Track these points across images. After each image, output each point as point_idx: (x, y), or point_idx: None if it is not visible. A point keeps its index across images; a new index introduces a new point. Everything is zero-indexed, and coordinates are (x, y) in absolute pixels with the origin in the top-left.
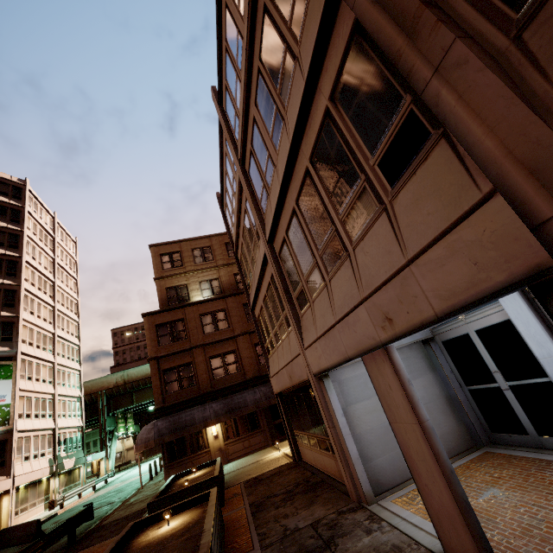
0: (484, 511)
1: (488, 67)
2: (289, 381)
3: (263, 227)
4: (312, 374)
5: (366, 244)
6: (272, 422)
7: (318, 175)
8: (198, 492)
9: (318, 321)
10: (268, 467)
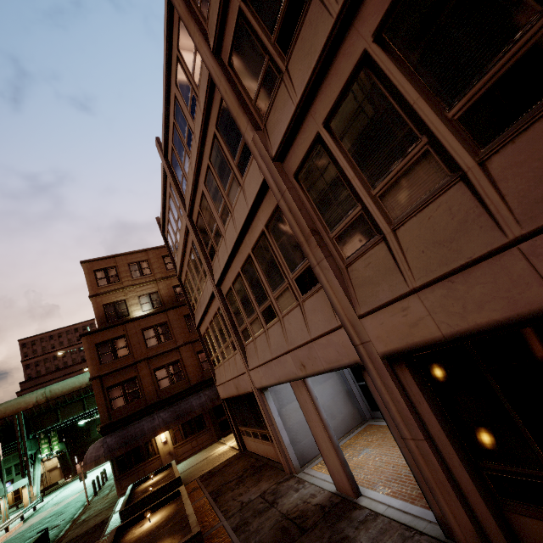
0: (359, 463)
1: (336, 278)
2: (235, 391)
3: (212, 272)
4: (255, 388)
5: (290, 318)
6: (217, 421)
7: (258, 263)
8: (163, 493)
9: (259, 354)
10: (218, 460)
